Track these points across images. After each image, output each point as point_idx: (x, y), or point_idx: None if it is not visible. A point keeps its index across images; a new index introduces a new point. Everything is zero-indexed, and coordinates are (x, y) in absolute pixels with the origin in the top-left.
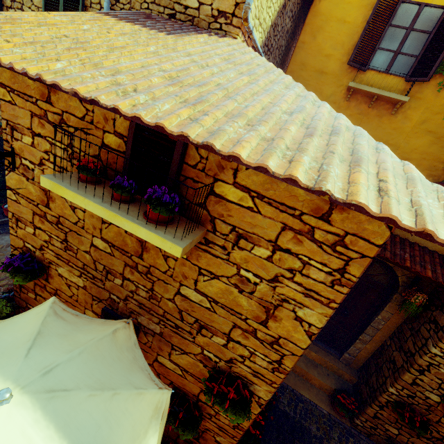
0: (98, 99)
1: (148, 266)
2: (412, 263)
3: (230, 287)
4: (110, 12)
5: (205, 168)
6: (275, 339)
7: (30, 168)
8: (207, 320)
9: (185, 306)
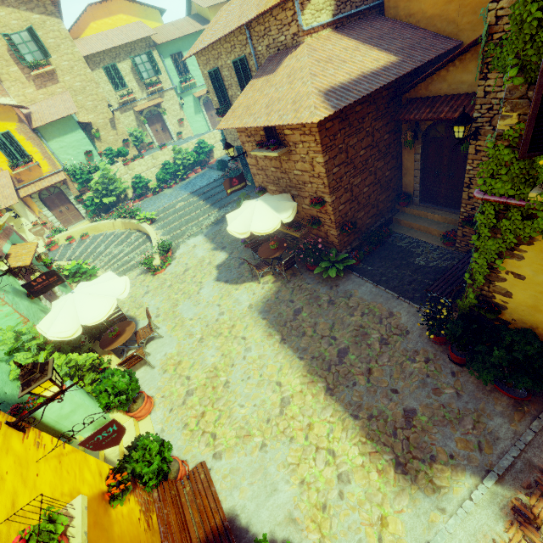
0: (251, 127)
1: (285, 169)
2: (447, 113)
3: (302, 163)
4: (256, 74)
5: (280, 128)
6: (318, 175)
7: (251, 154)
8: (304, 180)
9: (298, 178)
